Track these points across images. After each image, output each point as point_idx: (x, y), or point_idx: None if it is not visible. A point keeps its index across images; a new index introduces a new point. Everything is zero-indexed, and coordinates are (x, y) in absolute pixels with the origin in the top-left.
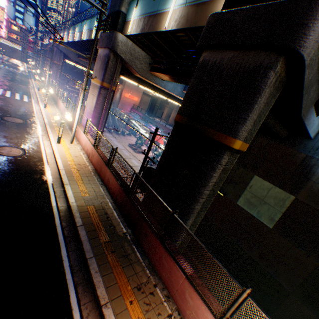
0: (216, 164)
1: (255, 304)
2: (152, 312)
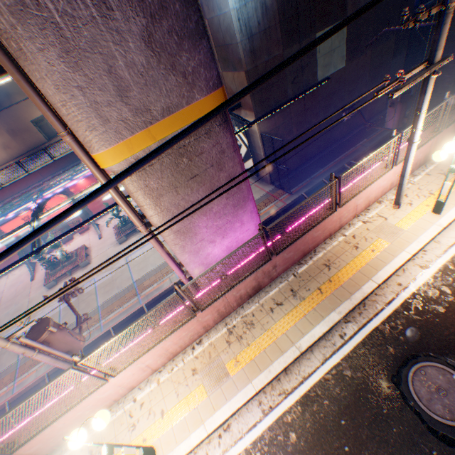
0: None
1: None
2: None
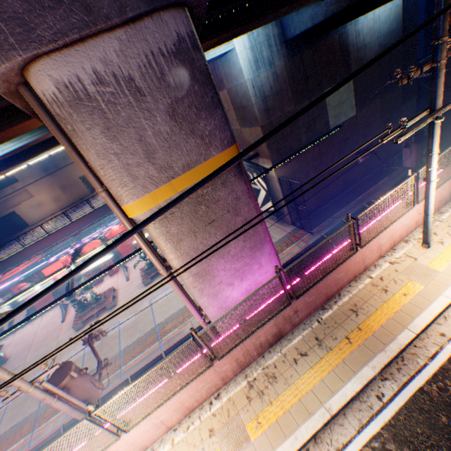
0: None
1: None
2: None
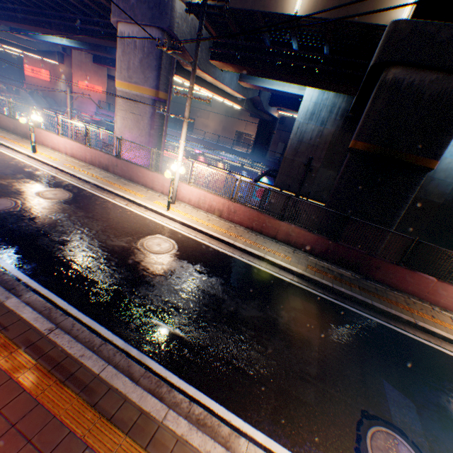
0: (417, 187)
1: None
2: (427, 312)
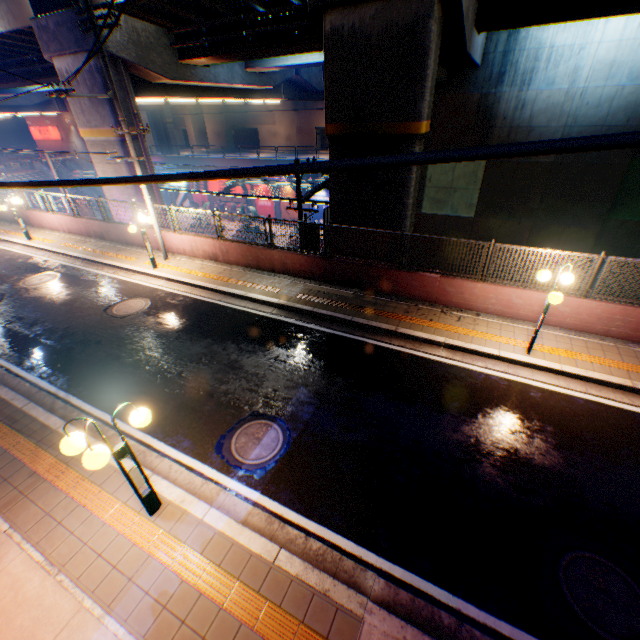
0: None
1: (501, 245)
2: (429, 316)
